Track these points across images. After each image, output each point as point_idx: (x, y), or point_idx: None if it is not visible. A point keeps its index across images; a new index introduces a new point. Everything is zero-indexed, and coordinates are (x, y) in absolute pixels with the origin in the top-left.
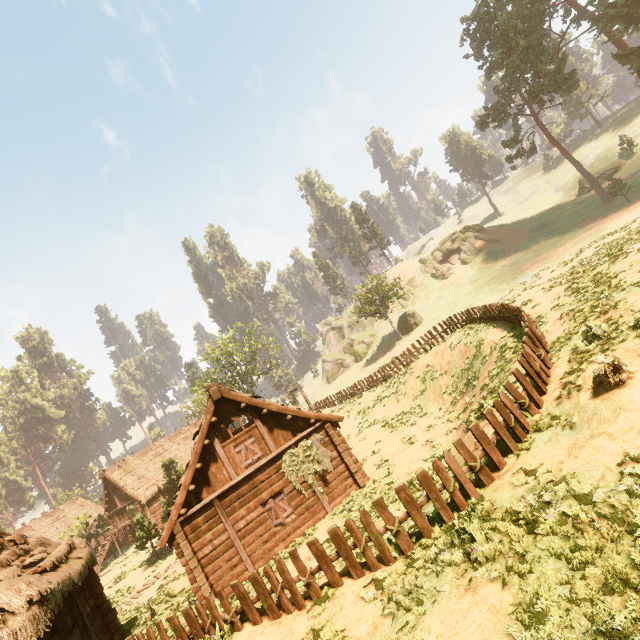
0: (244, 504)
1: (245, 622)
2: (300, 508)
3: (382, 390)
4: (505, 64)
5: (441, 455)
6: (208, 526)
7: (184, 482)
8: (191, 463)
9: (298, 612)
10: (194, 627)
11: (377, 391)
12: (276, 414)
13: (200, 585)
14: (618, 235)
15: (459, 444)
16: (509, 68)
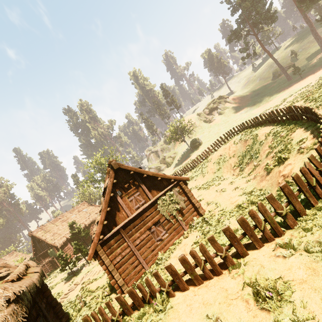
0: (138, 230)
1: (174, 291)
2: (170, 230)
3: (192, 173)
4: (241, 7)
5: (251, 191)
6: (117, 245)
7: (100, 219)
8: (103, 208)
9: (218, 277)
10: (137, 300)
11: (189, 174)
12: (150, 178)
13: (117, 280)
14: (304, 89)
15: (312, 157)
16: (245, 8)
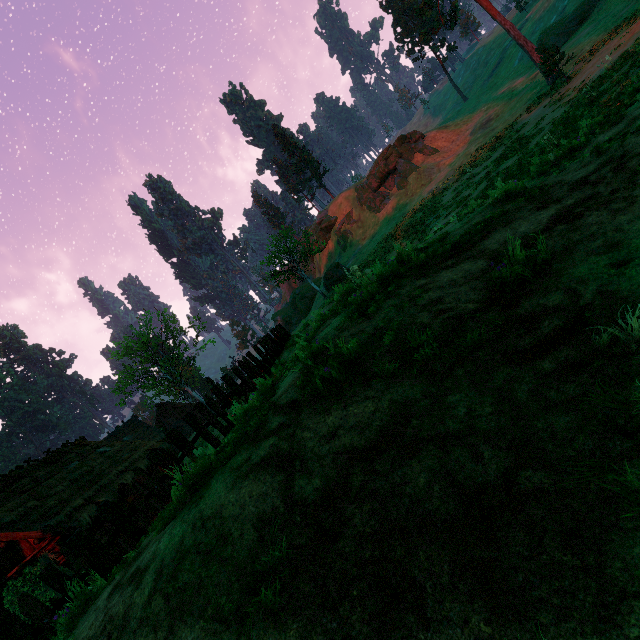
0: None
1: None
2: None
3: None
4: None
5: None
6: None
7: None
8: None
9: None
10: None
11: None
12: None
13: None
14: (514, 159)
15: None
16: None
